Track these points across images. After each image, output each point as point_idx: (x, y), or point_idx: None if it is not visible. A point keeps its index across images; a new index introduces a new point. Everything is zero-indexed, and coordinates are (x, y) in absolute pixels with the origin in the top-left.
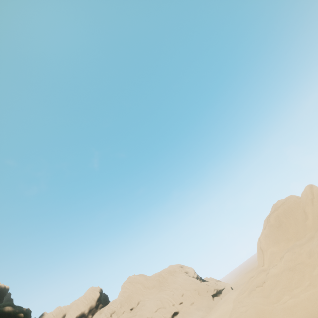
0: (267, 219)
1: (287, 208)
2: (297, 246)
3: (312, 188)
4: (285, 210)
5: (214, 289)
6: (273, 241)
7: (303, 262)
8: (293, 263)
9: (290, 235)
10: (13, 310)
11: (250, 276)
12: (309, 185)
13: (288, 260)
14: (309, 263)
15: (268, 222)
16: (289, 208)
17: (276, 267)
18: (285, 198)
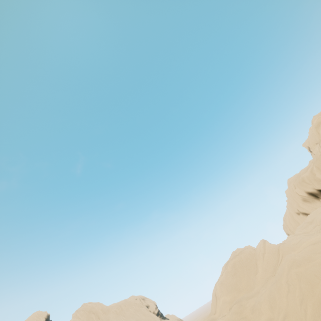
0: (225, 266)
1: (243, 258)
2: (245, 299)
3: (265, 243)
4: (242, 260)
5: None
6: (226, 289)
7: (247, 317)
8: (239, 316)
9: (242, 286)
10: None
11: None
12: (263, 240)
13: (235, 312)
14: (251, 319)
15: (226, 268)
16: (245, 259)
17: (224, 317)
18: (244, 248)
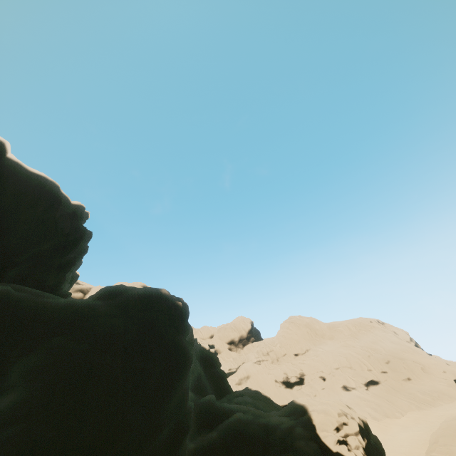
0: None
1: None
2: None
3: None
4: None
5: None
6: None
7: None
8: None
9: None
10: (169, 295)
11: None
12: None
13: None
14: None
15: None
16: None
17: None
18: None
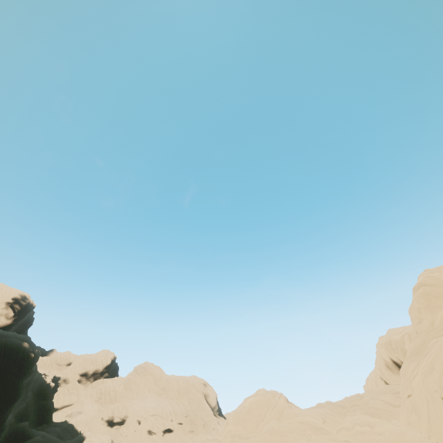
0: (246, 399)
1: (261, 400)
2: (239, 437)
3: (280, 398)
4: (259, 402)
5: None
6: (236, 421)
7: None
8: None
9: (248, 425)
10: (28, 347)
11: (208, 438)
12: (280, 394)
13: (226, 442)
14: None
15: (245, 402)
16: (262, 402)
17: (219, 442)
18: (267, 391)
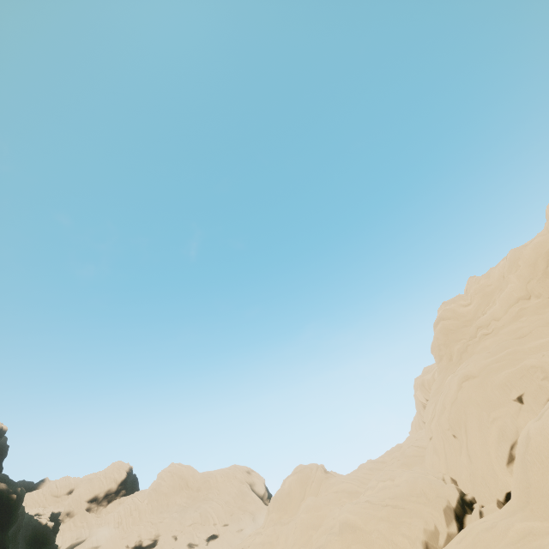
0: (285, 480)
1: (300, 478)
2: (280, 524)
3: (317, 470)
4: (298, 480)
5: None
6: (277, 507)
7: (272, 542)
8: (268, 539)
9: (290, 508)
10: (7, 488)
11: (250, 534)
12: (317, 466)
13: (267, 534)
14: (275, 545)
15: (284, 484)
16: (301, 480)
17: (261, 536)
18: (305, 466)
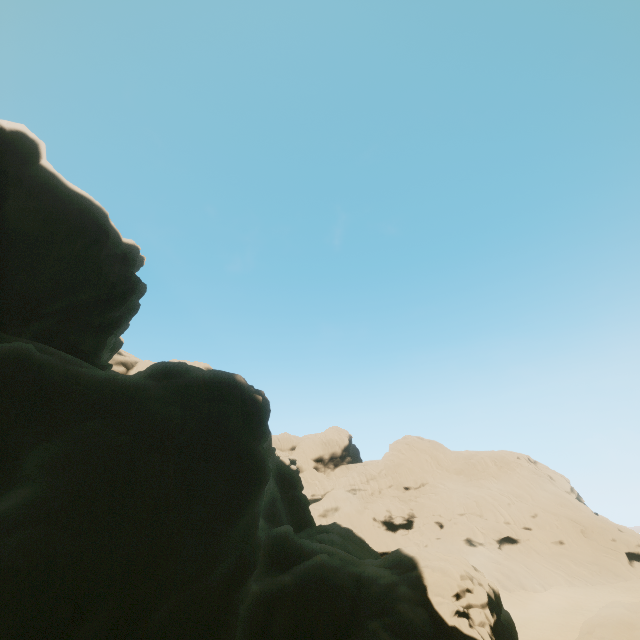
0: None
1: None
2: None
3: None
4: None
5: (639, 545)
6: None
7: None
8: None
9: None
10: (246, 384)
11: None
12: None
13: None
14: None
15: None
16: None
17: None
18: None
